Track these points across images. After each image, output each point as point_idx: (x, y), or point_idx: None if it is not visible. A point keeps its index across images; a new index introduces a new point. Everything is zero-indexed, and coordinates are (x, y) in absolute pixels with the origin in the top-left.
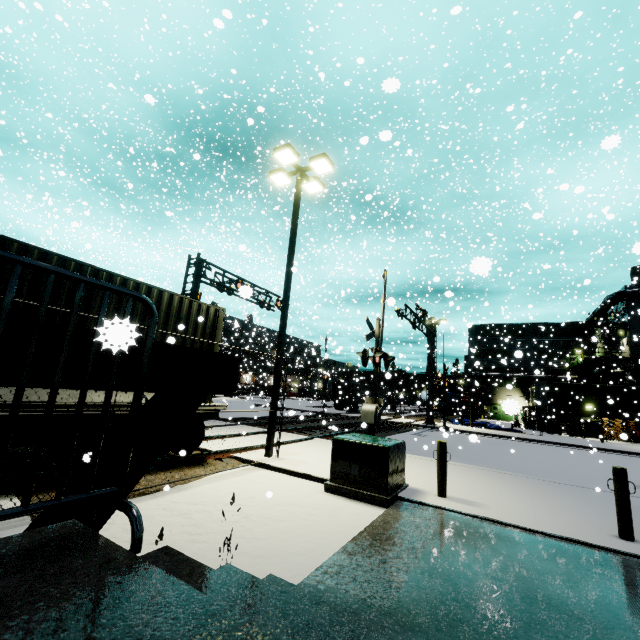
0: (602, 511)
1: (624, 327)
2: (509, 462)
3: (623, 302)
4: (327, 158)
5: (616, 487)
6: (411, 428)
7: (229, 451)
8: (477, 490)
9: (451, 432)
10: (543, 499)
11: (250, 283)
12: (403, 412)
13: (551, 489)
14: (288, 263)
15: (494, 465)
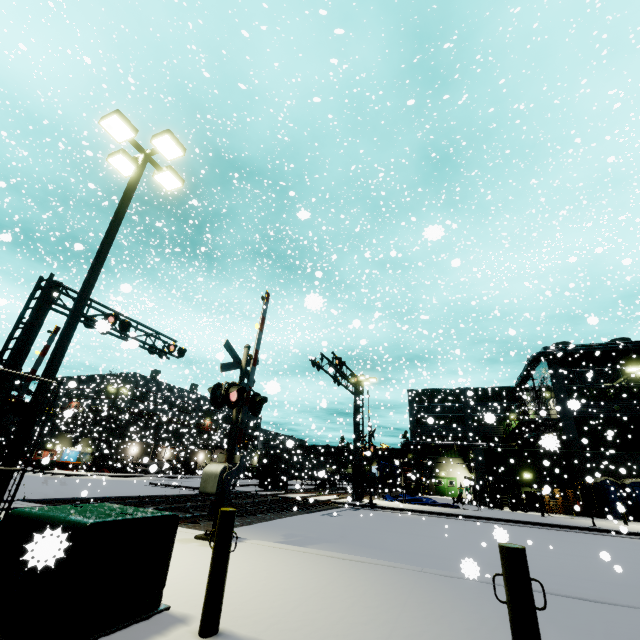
0: None
1: (549, 388)
2: (422, 547)
3: (544, 363)
4: (172, 136)
5: (509, 594)
6: (329, 507)
7: None
8: (309, 608)
9: (377, 510)
10: (419, 619)
11: (132, 320)
12: (337, 489)
13: (447, 593)
14: (98, 252)
15: (398, 553)
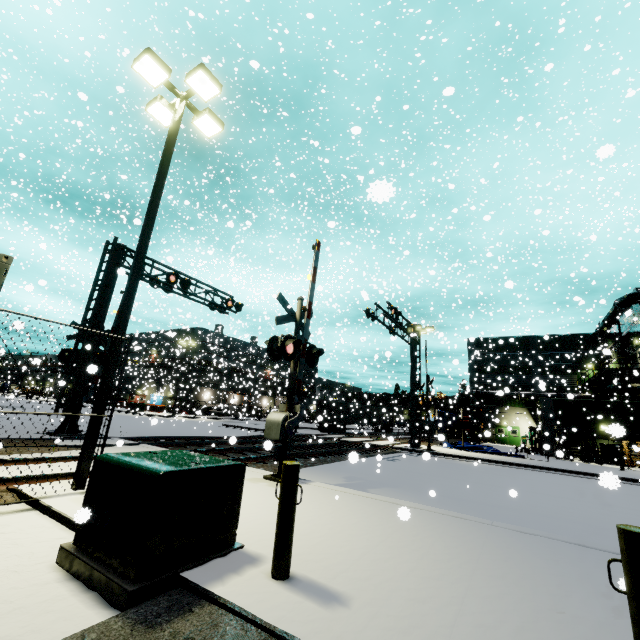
0: (611, 614)
1: (639, 335)
2: (487, 497)
3: (636, 306)
4: (206, 71)
5: (632, 585)
6: (387, 451)
7: (12, 480)
8: (376, 557)
9: (436, 456)
10: (496, 579)
11: (191, 278)
12: (394, 434)
13: (523, 552)
14: (148, 209)
15: (462, 502)
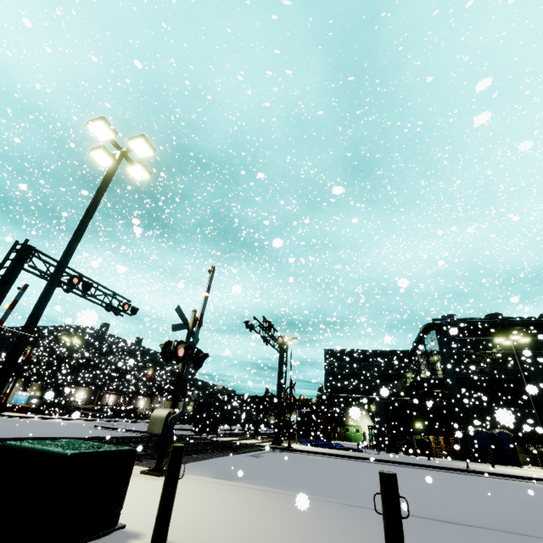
0: None
1: (437, 353)
2: (329, 483)
3: (433, 332)
4: (146, 140)
5: (384, 507)
6: (254, 449)
7: None
8: (237, 527)
9: (294, 453)
10: (322, 535)
11: (93, 281)
12: (261, 434)
13: (345, 517)
14: (77, 229)
15: (309, 488)
